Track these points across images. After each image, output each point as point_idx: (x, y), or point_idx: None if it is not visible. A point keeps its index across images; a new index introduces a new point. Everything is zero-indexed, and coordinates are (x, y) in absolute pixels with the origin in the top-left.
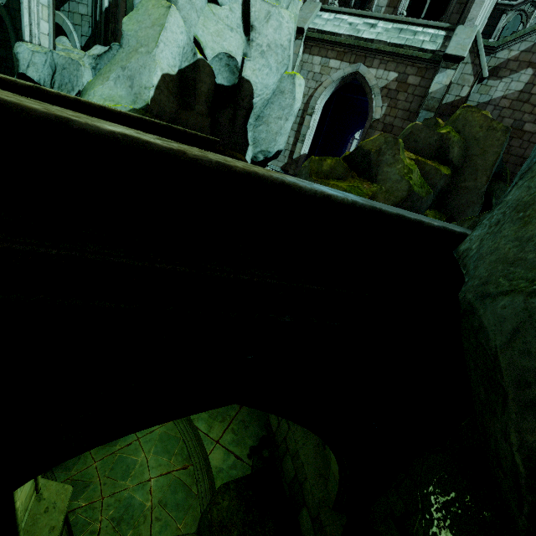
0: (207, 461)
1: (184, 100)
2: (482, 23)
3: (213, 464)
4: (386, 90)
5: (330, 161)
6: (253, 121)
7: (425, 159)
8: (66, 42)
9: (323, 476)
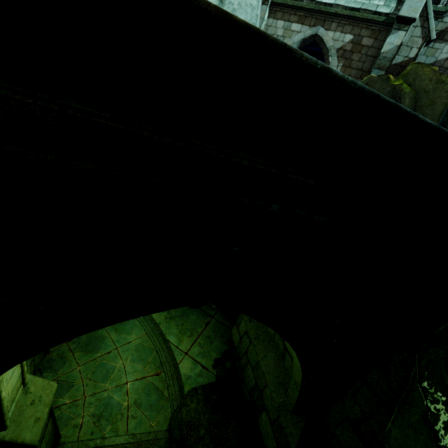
0: (177, 369)
1: None
2: None
3: (183, 372)
4: (342, 51)
5: None
6: None
7: None
8: None
9: (283, 384)
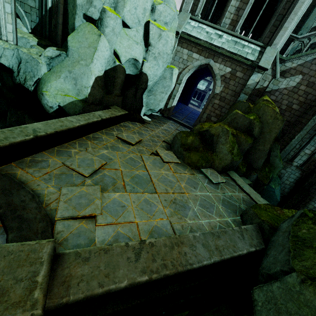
0: None
1: (107, 88)
2: (281, 46)
3: None
4: (224, 77)
5: (192, 137)
6: (146, 93)
7: (240, 134)
8: (20, 23)
9: None
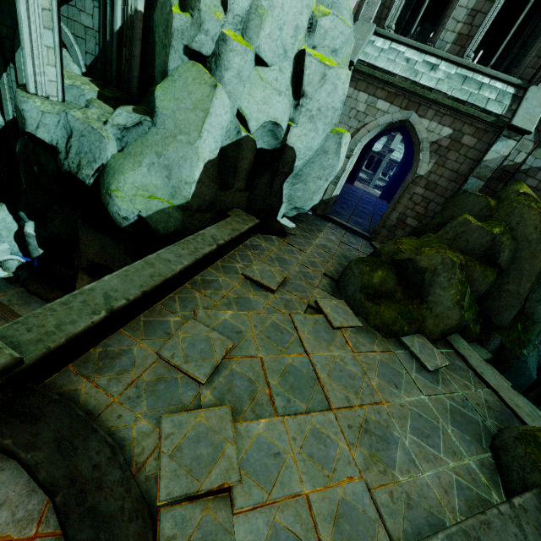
0: None
1: (223, 178)
2: None
3: None
4: (436, 145)
5: (381, 272)
6: (290, 179)
7: (474, 263)
8: (66, 56)
9: None
